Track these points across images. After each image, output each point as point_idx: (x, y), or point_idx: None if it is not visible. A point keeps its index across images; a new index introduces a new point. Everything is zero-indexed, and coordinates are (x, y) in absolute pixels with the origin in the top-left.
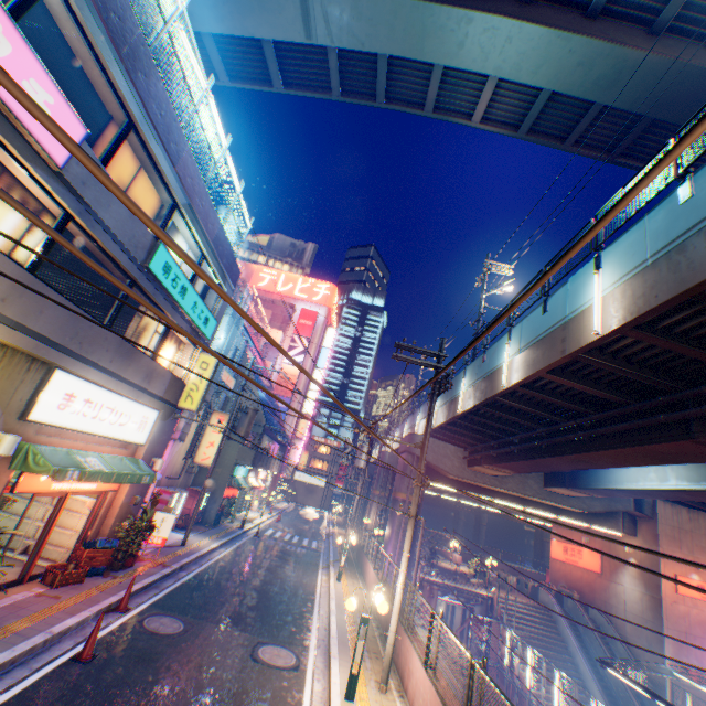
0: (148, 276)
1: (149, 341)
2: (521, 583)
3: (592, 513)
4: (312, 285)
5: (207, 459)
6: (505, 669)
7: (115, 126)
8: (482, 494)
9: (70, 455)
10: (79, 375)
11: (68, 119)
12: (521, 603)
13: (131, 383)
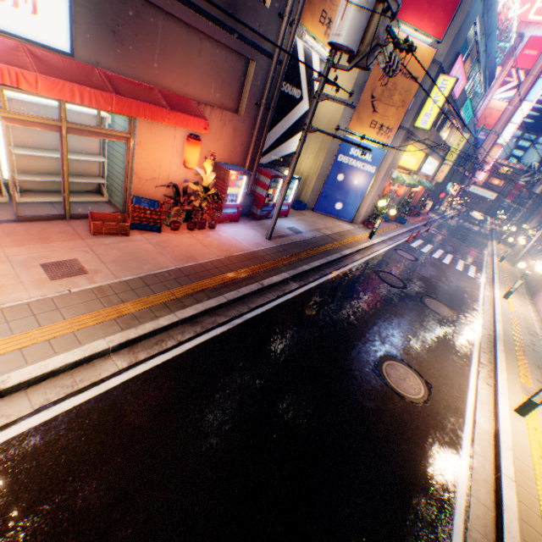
0: (458, 114)
1: (444, 135)
2: None
3: None
4: None
5: (437, 179)
6: None
7: (468, 60)
8: None
9: (421, 181)
10: (430, 157)
11: (463, 84)
12: None
13: (438, 155)
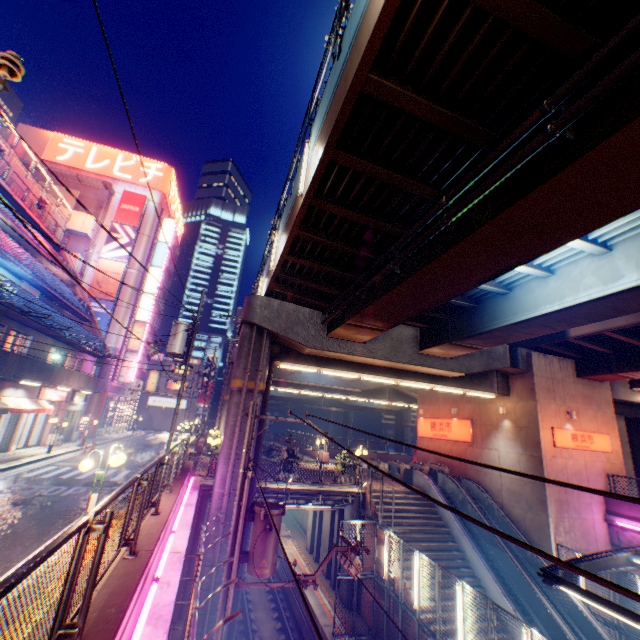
0: None
1: None
2: (393, 469)
3: (469, 377)
4: (138, 163)
5: None
6: (385, 581)
7: None
8: (348, 371)
9: None
10: None
11: None
12: (397, 493)
13: None
